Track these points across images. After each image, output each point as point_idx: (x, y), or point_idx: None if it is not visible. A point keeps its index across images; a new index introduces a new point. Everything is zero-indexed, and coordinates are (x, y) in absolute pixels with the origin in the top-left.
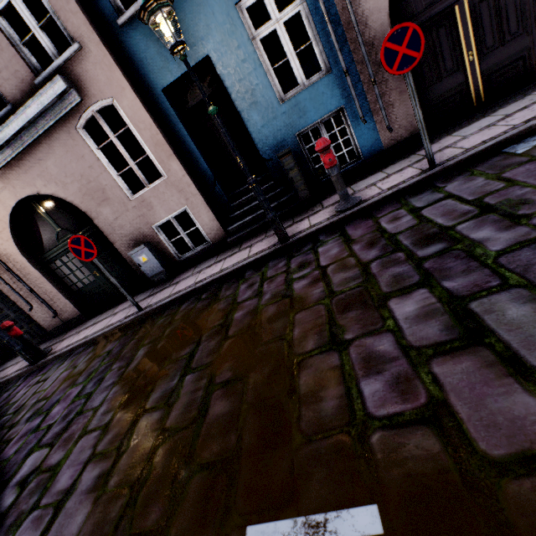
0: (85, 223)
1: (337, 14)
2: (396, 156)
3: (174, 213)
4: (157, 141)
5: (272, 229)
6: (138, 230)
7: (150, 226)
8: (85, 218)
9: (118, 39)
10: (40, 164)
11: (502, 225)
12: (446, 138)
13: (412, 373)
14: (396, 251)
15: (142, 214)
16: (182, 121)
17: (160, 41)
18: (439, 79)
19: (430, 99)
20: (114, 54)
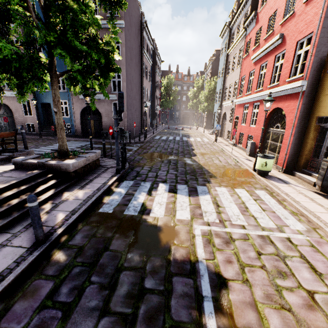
0: (12, 114)
1: (72, 111)
2: (77, 137)
3: (31, 123)
4: (34, 110)
5: (46, 136)
6: (22, 122)
7: (25, 122)
8: (13, 113)
9: (37, 92)
10: (10, 100)
11: (47, 143)
12: (80, 138)
13: (20, 145)
14: (40, 142)
15: (25, 120)
16: (42, 109)
17: (44, 97)
18: (88, 129)
19: (86, 131)
20: (34, 94)
